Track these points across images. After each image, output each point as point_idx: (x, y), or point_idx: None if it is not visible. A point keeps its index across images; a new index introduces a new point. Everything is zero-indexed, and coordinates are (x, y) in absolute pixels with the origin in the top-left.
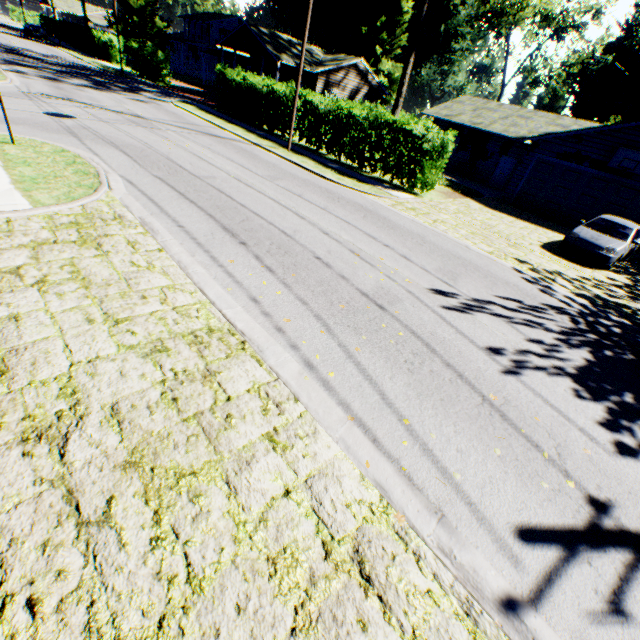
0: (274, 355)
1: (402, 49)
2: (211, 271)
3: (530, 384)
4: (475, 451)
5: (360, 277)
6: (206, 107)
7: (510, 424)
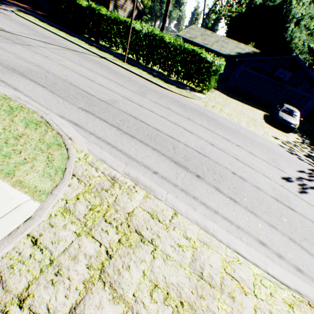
0: None
1: None
2: (218, 222)
3: None
4: None
5: (260, 183)
6: (40, 17)
7: None
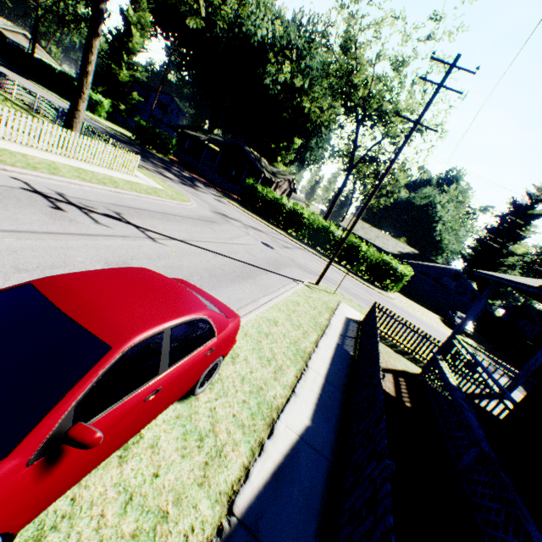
0: None
1: None
2: None
3: None
4: None
5: None
6: (233, 200)
7: None
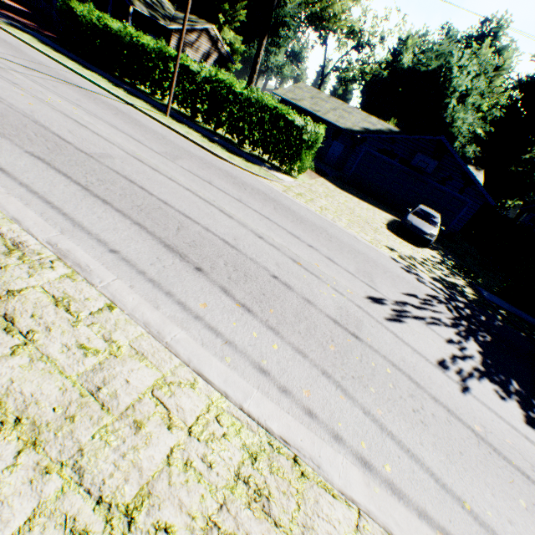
0: (332, 466)
1: (239, 23)
2: (192, 331)
3: (479, 397)
4: (515, 514)
5: (319, 296)
6: (45, 38)
7: (504, 458)
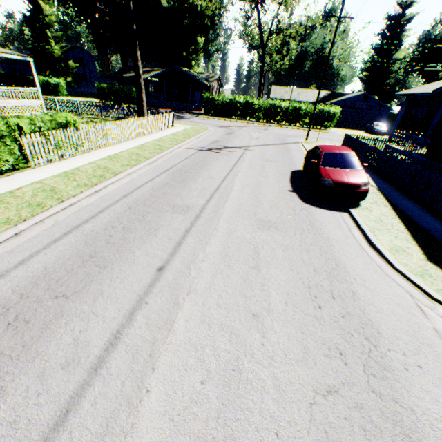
0: None
1: None
2: None
3: None
4: None
5: None
6: (201, 115)
7: None
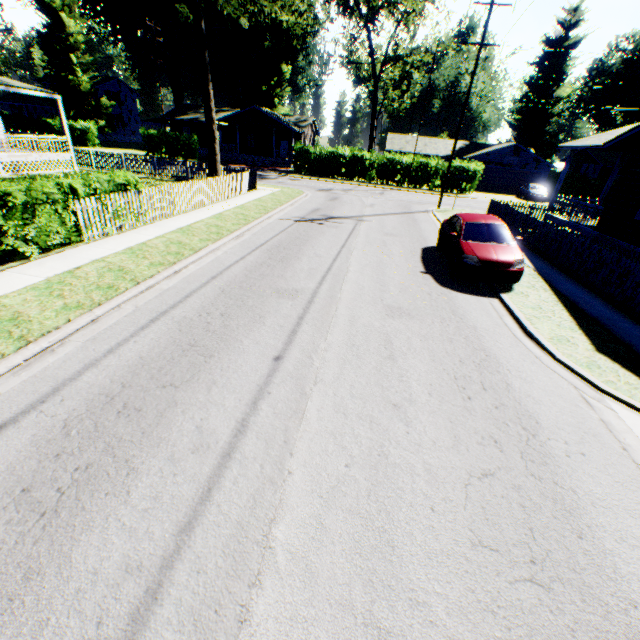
0: None
1: None
2: None
3: None
4: None
5: None
6: (291, 173)
7: None
